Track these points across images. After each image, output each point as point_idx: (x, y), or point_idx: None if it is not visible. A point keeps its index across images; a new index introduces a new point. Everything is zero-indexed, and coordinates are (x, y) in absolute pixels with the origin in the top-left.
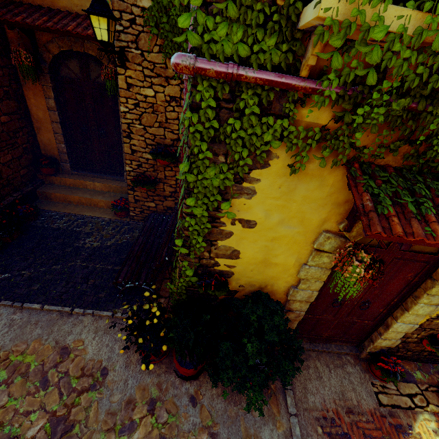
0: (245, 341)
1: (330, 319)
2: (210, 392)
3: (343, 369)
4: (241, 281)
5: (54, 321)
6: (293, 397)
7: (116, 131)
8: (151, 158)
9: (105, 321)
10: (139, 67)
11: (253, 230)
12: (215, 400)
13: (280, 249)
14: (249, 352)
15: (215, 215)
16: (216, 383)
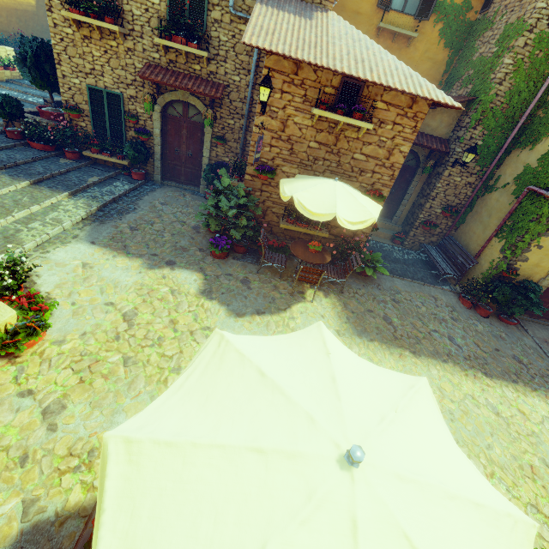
0: (530, 293)
1: (546, 302)
2: (495, 323)
3: (548, 330)
4: (520, 274)
5: (420, 287)
6: (530, 332)
7: (401, 191)
8: (439, 212)
9: (440, 290)
10: (460, 168)
11: (540, 250)
12: (499, 326)
13: (546, 259)
14: (532, 297)
15: (529, 242)
16: (510, 313)
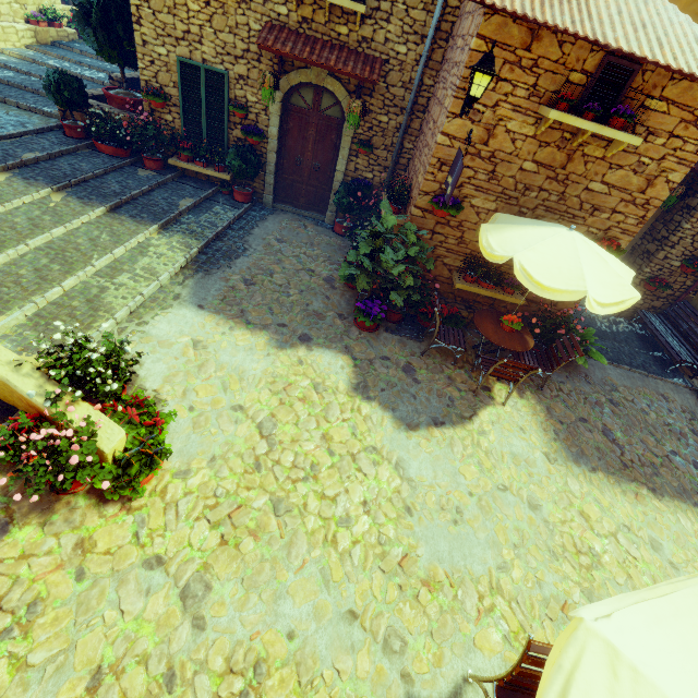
0: None
1: None
2: None
3: None
4: None
5: (641, 379)
6: None
7: None
8: (676, 266)
9: (670, 385)
10: None
11: None
12: None
13: None
14: None
15: None
16: None
